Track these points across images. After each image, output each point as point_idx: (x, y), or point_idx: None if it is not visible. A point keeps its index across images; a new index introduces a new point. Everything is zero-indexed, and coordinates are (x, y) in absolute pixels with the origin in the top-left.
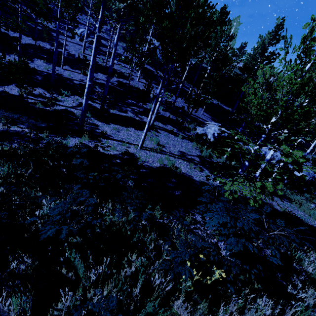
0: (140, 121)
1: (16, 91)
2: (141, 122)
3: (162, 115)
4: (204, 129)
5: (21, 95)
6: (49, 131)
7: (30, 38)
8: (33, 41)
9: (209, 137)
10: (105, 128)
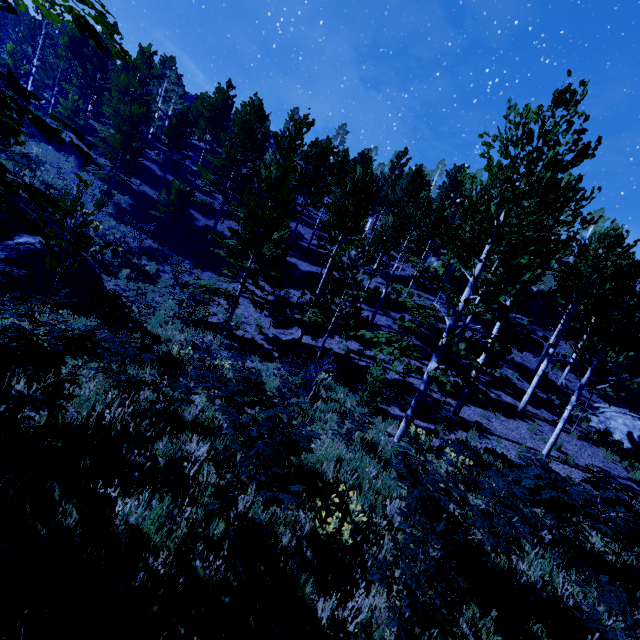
0: (501, 401)
1: (334, 346)
2: (503, 403)
3: (521, 388)
4: (600, 419)
5: (346, 354)
6: (425, 417)
7: (307, 263)
8: (311, 268)
9: (617, 438)
10: (470, 413)
